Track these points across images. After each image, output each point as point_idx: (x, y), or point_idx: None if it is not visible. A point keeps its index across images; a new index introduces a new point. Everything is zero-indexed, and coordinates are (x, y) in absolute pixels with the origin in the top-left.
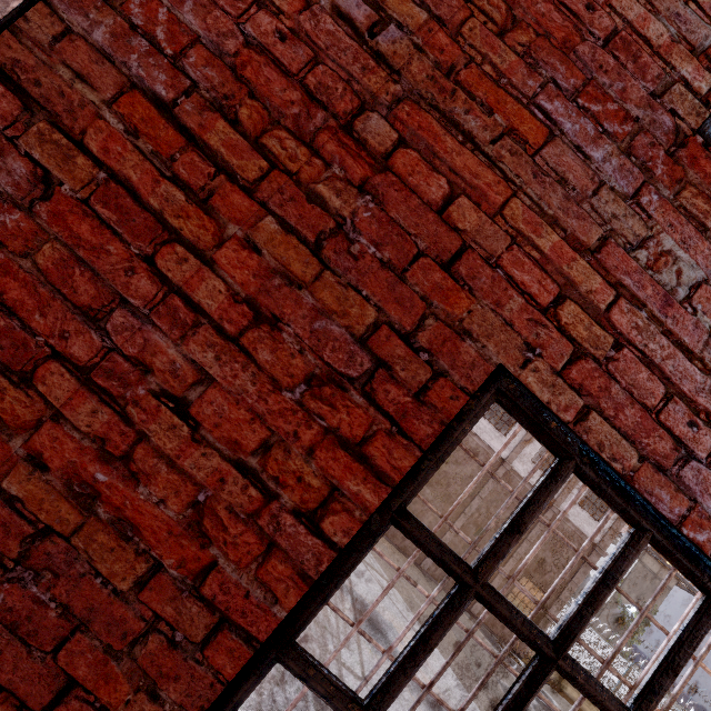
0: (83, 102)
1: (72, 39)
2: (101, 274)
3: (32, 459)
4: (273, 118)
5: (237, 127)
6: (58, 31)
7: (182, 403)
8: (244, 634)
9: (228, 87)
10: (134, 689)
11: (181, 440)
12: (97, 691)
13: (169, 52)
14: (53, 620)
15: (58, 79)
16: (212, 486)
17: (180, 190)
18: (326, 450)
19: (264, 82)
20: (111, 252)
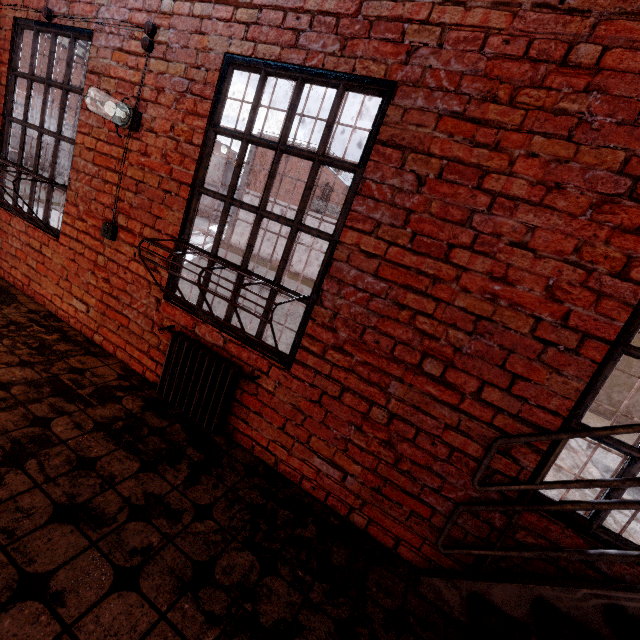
0: (423, 136)
1: (407, 112)
2: (460, 204)
3: (462, 291)
4: (517, 86)
5: (499, 103)
6: (401, 113)
7: (522, 245)
8: (599, 340)
9: (486, 87)
10: (547, 374)
11: (528, 261)
12: (529, 377)
13: (451, 90)
14: (497, 352)
15: (409, 133)
16: (553, 276)
17: (482, 149)
18: (616, 238)
19: (505, 72)
20: (461, 193)
